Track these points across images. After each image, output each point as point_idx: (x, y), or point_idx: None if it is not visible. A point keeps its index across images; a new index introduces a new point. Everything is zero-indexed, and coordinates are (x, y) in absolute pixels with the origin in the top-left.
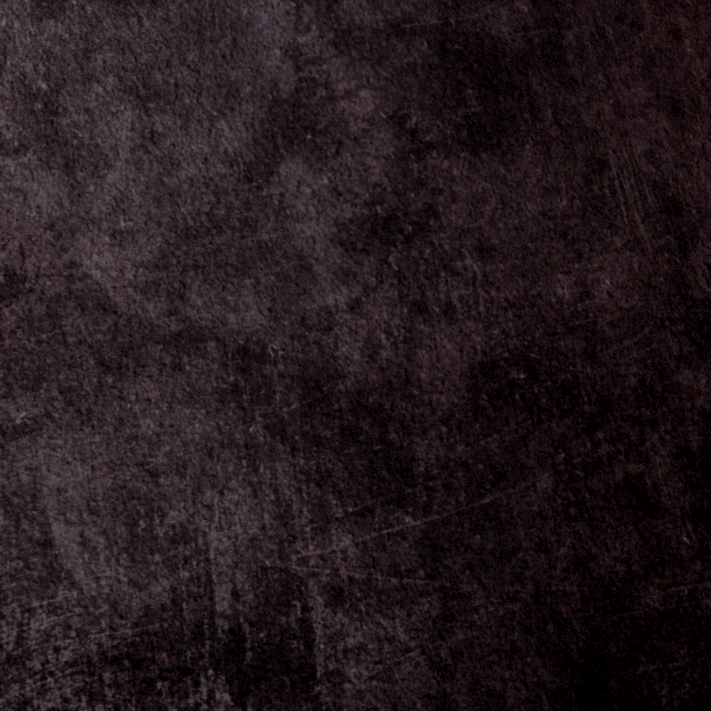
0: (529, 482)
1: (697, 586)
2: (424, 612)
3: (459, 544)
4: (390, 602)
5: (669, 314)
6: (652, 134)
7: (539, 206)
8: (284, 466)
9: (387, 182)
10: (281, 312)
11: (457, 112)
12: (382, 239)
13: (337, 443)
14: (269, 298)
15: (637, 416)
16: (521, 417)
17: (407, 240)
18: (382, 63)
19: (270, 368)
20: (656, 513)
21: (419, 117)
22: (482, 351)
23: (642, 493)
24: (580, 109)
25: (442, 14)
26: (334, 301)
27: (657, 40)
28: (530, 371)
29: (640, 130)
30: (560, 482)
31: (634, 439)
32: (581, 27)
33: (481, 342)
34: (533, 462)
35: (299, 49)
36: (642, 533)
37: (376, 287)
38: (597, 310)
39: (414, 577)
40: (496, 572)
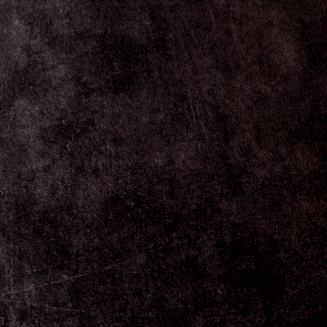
0: (132, 259)
1: (225, 317)
2: (70, 325)
3: (91, 290)
4: (51, 319)
5: (217, 172)
6: (213, 81)
7: (148, 118)
8: (3, 247)
9: (69, 108)
10: (9, 172)
11: (108, 74)
12: (64, 136)
13: (31, 237)
14: (3, 165)
15: (195, 225)
16: (130, 224)
17: (77, 136)
18: (71, 52)
19: (0, 199)
20: (203, 277)
21: (88, 76)
22: (112, 191)
23: (196, 266)
24: (174, 70)
25: (104, 28)
26: (36, 166)
27: (218, 35)
28: (137, 201)
29: (206, 79)
30: (150, 259)
31: (193, 237)
32: (177, 30)
33: (112, 186)
34: (135, 248)
35: (30, 47)
36: (194, 287)
37: (58, 159)
38: (176, 170)
39: (66, 306)
40: (110, 305)
